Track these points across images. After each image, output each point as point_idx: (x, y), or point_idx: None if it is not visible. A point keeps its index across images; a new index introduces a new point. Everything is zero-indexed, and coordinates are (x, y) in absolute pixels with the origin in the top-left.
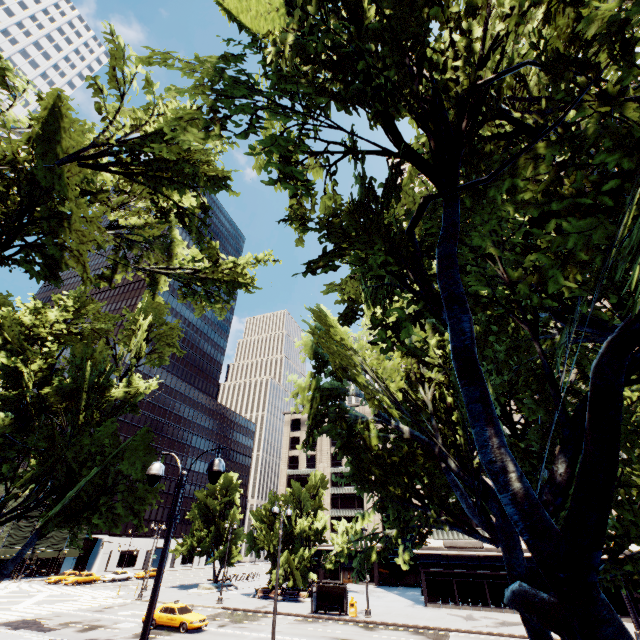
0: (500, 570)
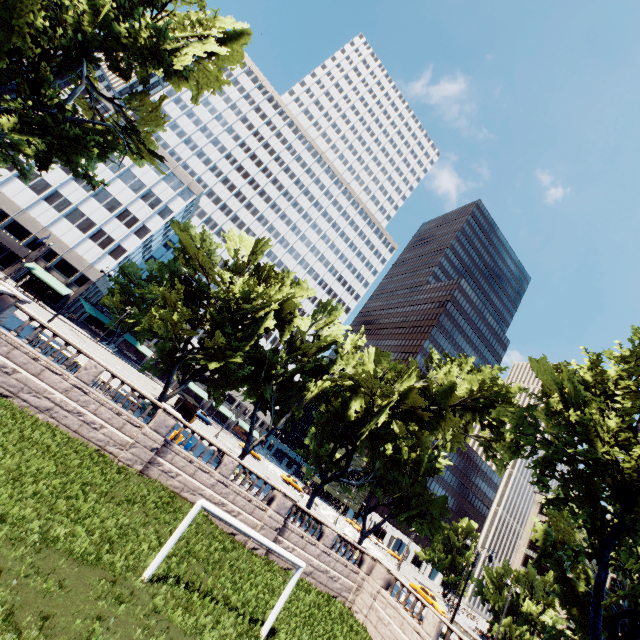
0: None
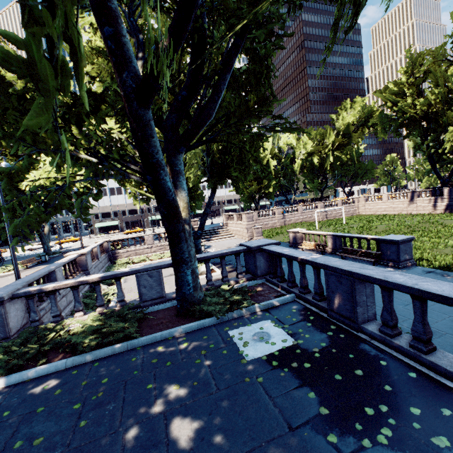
0: None
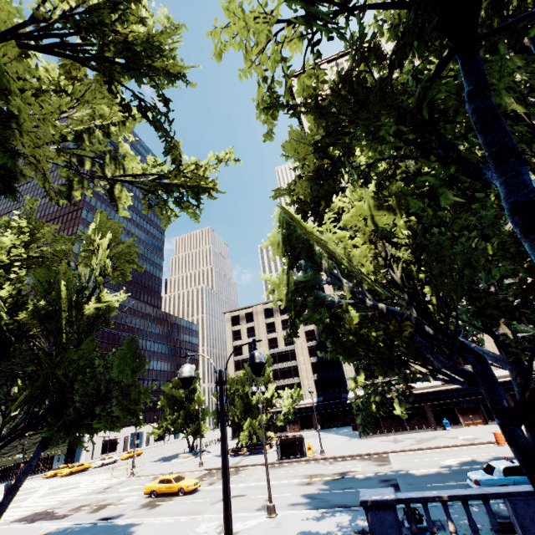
0: (413, 404)
